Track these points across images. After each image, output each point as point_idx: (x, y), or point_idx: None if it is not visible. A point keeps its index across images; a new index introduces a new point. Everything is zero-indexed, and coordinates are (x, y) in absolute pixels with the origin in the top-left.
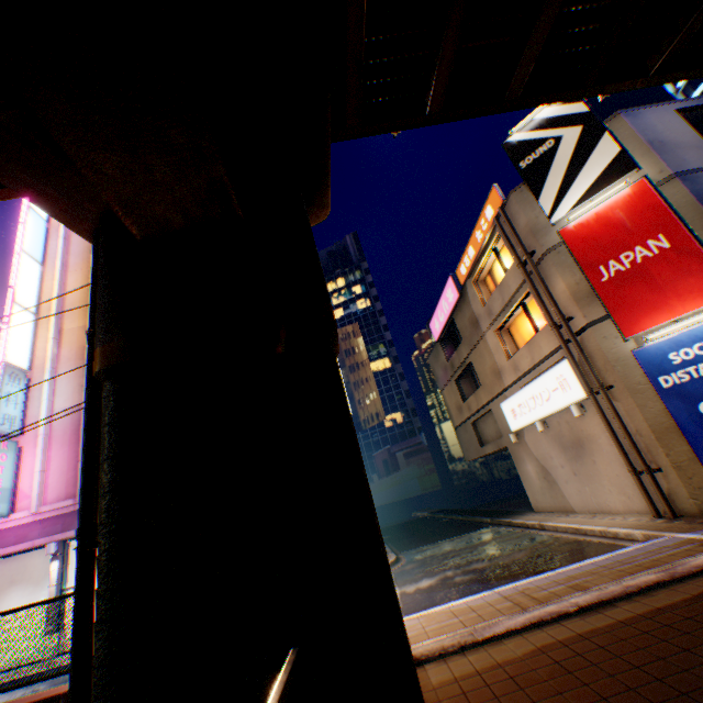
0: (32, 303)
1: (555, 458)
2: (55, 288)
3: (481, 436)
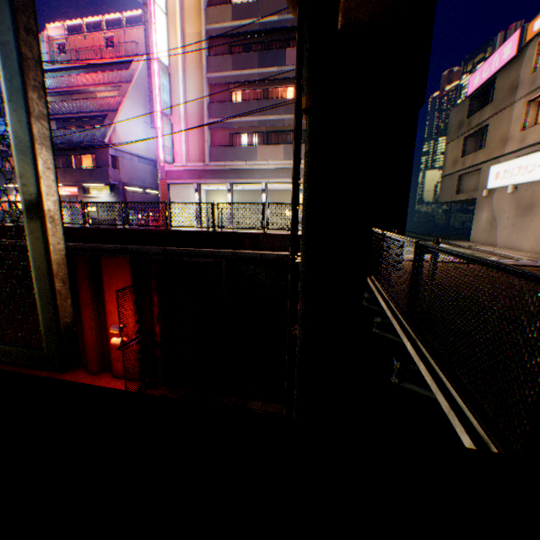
0: (163, 4)
1: (506, 213)
2: None
3: (460, 188)
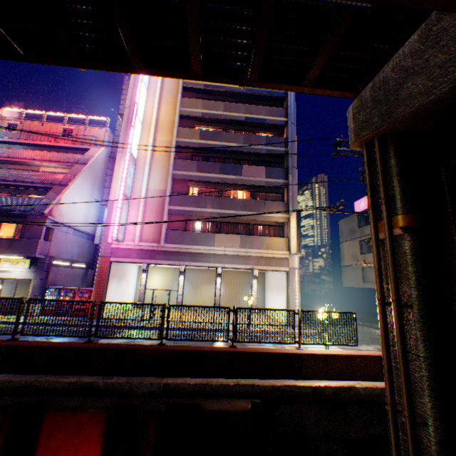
0: (141, 117)
1: None
2: (154, 110)
3: (365, 277)
